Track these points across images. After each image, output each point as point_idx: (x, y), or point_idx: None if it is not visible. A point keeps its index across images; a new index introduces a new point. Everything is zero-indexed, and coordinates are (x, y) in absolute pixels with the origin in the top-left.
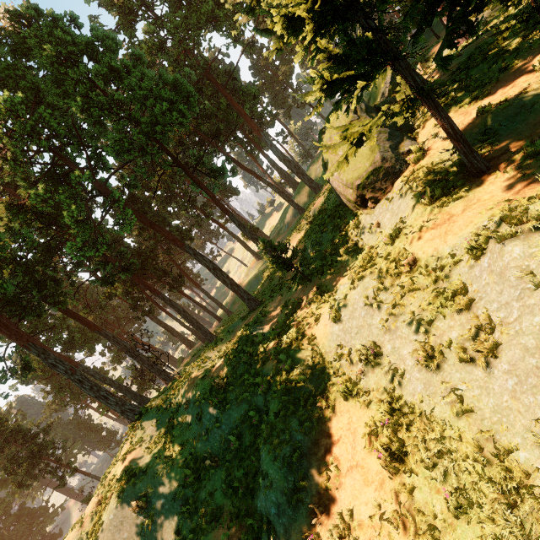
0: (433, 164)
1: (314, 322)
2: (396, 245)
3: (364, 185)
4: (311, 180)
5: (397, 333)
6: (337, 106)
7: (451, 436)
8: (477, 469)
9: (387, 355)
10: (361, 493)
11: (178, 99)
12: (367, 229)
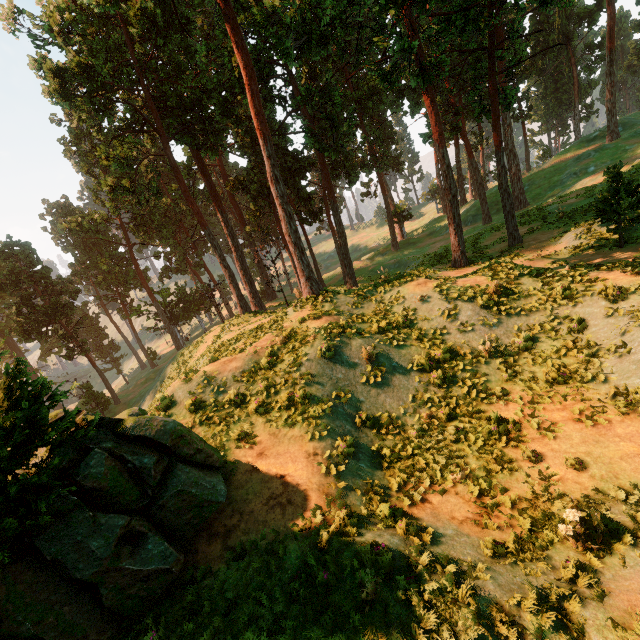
0: None
1: None
2: None
3: None
4: (523, 191)
5: None
6: None
7: None
8: None
9: None
10: None
11: None
12: None
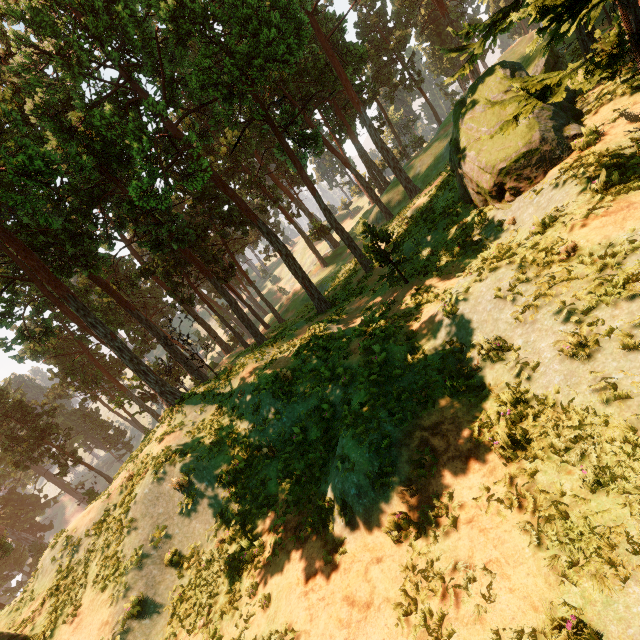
0: (608, 150)
1: (413, 321)
2: (549, 235)
3: (509, 170)
4: (409, 179)
5: (535, 326)
6: (539, 36)
7: (594, 423)
8: (625, 450)
9: (515, 350)
10: (464, 479)
11: (287, 29)
12: (496, 227)
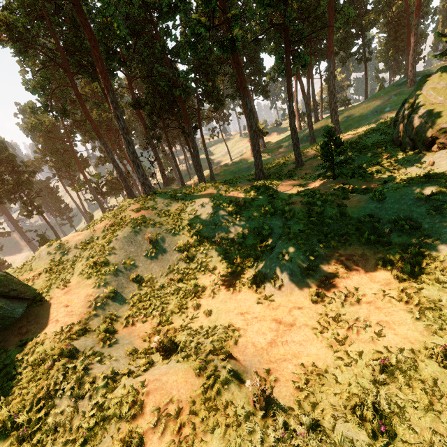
0: None
1: (341, 199)
2: None
3: None
4: (338, 122)
5: (443, 219)
6: None
7: None
8: None
9: (421, 230)
10: (367, 284)
11: None
12: (417, 164)
